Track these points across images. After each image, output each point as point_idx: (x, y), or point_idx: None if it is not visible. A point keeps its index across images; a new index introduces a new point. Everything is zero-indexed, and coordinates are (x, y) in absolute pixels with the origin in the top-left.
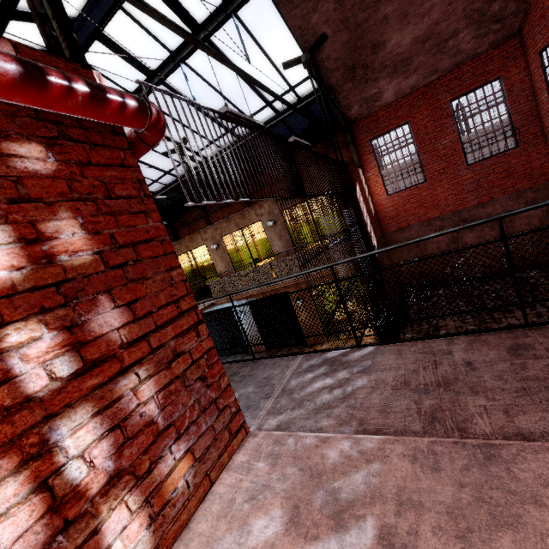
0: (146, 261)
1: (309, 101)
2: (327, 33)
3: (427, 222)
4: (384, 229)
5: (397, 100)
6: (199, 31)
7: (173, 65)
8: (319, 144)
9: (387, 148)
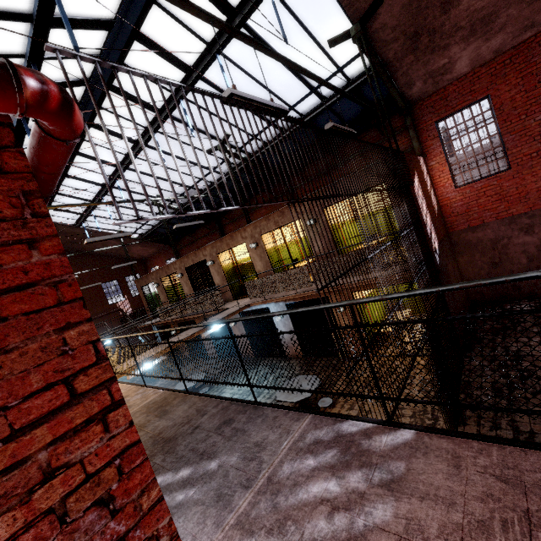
0: (14, 320)
1: (360, 82)
2: None
3: (509, 219)
4: (450, 227)
5: (474, 70)
6: (234, 16)
7: (210, 58)
8: (372, 131)
9: (457, 131)
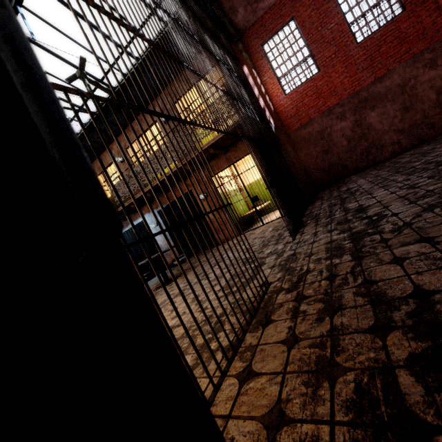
0: None
1: None
2: None
3: (328, 112)
4: (288, 129)
5: None
6: None
7: None
8: None
9: (278, 49)
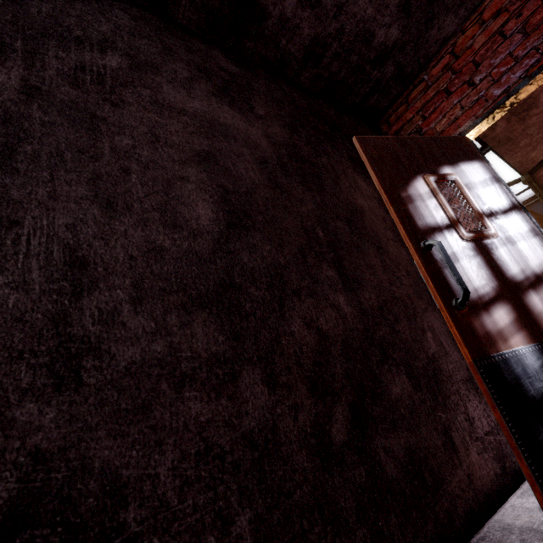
0: None
1: (527, 205)
2: None
3: None
4: None
5: None
6: None
7: None
8: None
9: None
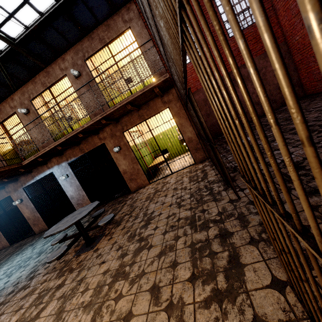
0: None
1: None
2: None
3: None
4: None
5: None
6: None
7: None
8: None
9: None
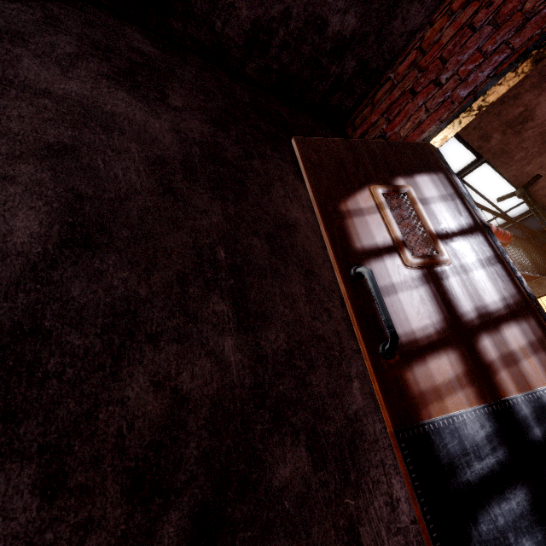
0: None
1: (522, 219)
2: (540, 173)
3: None
4: None
5: None
6: None
7: None
8: None
9: None
